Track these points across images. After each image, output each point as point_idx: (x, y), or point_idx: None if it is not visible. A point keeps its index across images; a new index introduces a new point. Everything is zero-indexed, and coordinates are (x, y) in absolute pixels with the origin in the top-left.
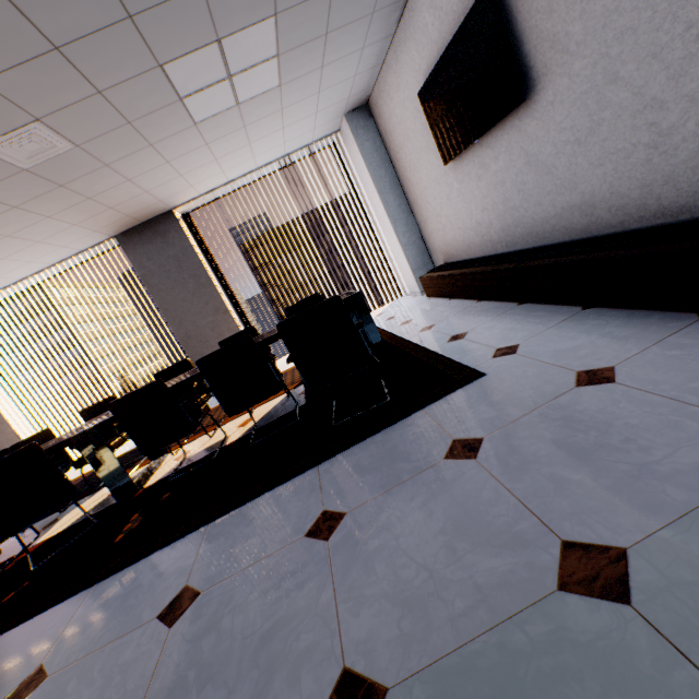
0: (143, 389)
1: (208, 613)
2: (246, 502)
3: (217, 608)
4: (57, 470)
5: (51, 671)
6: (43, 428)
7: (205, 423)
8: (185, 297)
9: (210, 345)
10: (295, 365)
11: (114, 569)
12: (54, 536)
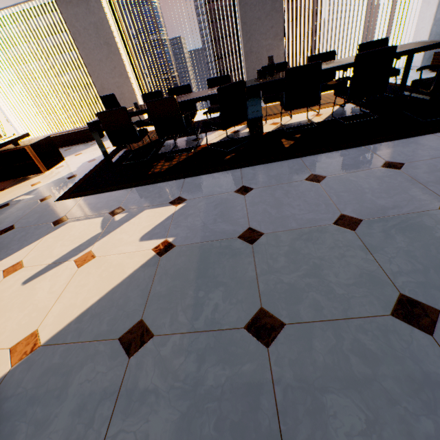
0: (310, 65)
1: (423, 168)
2: (387, 142)
3: (429, 167)
4: (245, 102)
5: (325, 175)
6: (141, 91)
7: (270, 112)
8: (259, 17)
9: (261, 64)
10: (438, 72)
11: (308, 154)
12: (215, 143)
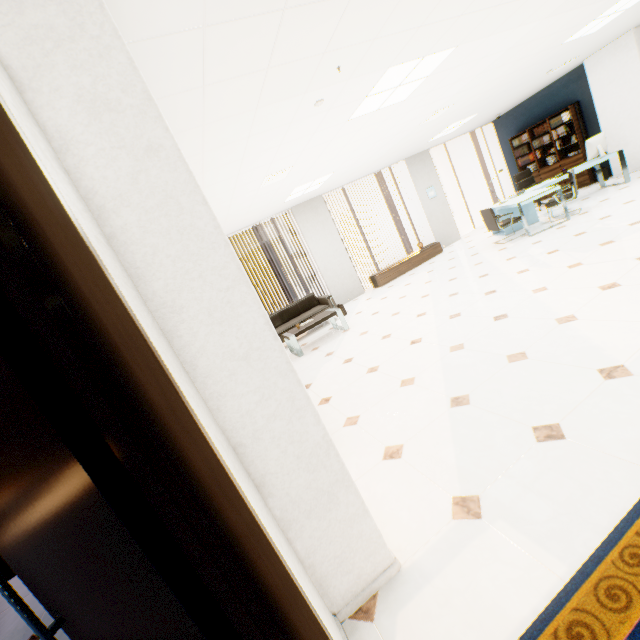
0: None
1: None
2: None
3: None
4: None
5: None
6: None
7: None
8: None
9: None
10: None
11: None
12: None
